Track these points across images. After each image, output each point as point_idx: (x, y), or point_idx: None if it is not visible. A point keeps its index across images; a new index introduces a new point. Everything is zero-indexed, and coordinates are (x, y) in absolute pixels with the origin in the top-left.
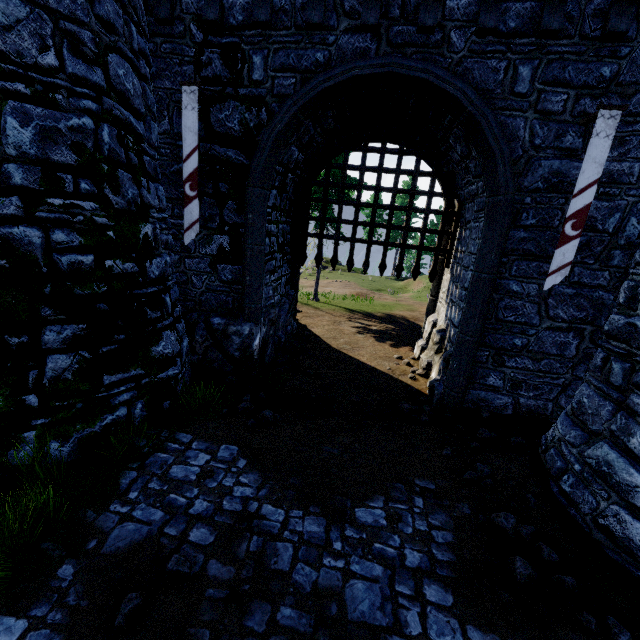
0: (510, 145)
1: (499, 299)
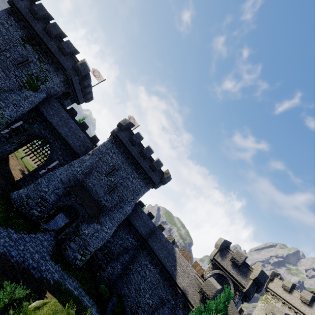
0: (53, 157)
1: (37, 173)
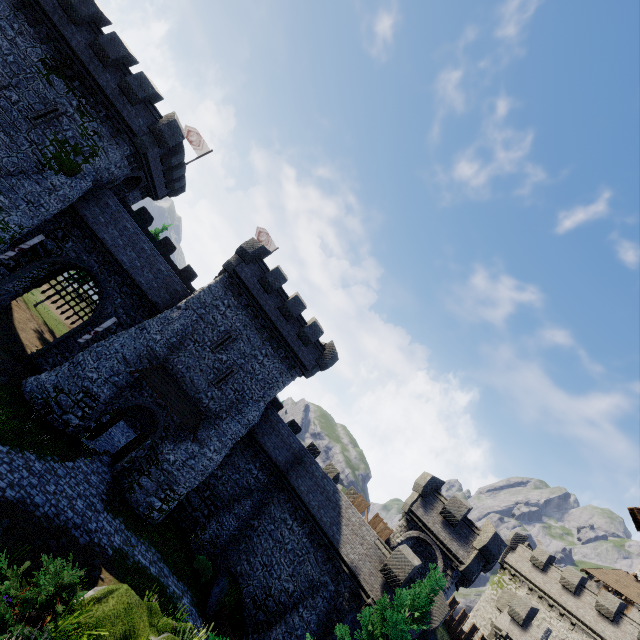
0: (105, 310)
1: (73, 340)
